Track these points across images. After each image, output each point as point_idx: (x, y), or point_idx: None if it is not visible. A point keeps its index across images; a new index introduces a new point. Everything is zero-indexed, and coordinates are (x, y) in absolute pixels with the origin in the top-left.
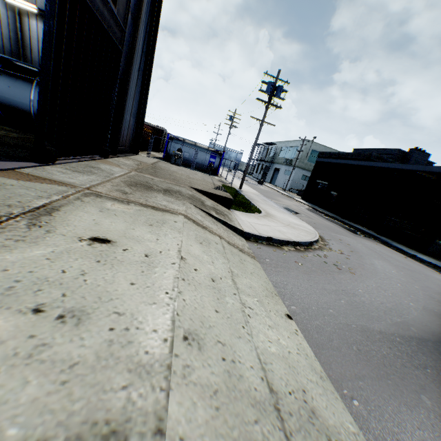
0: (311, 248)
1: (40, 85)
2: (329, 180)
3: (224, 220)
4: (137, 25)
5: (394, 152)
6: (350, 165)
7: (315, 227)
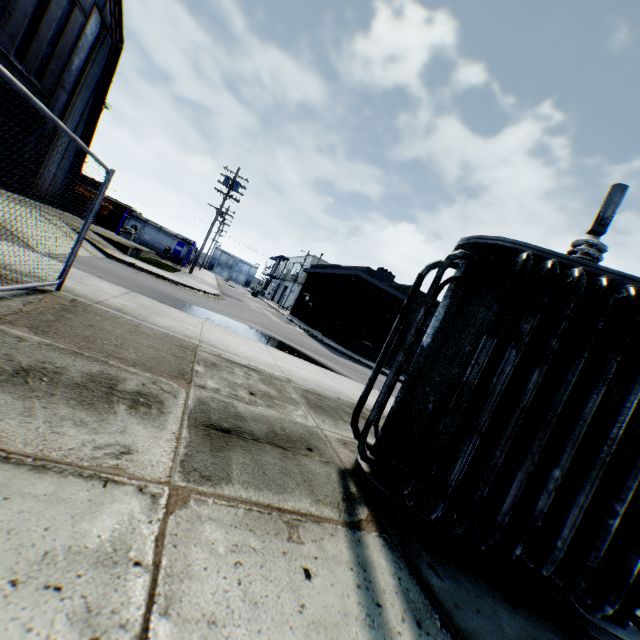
0: (180, 286)
1: None
2: (311, 291)
3: (92, 241)
4: (71, 98)
5: (365, 269)
6: (325, 276)
7: (233, 302)
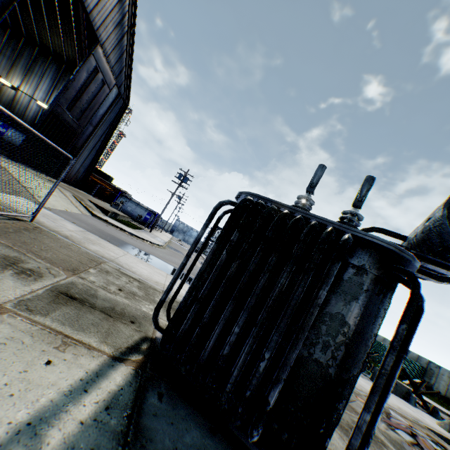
0: (134, 237)
1: (27, 136)
2: None
3: (85, 205)
4: (95, 129)
5: None
6: None
7: (171, 251)
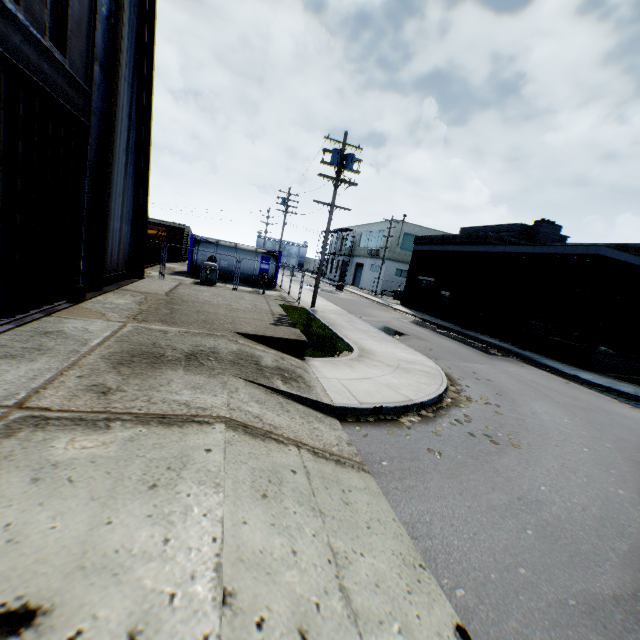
0: (443, 406)
1: None
2: (436, 275)
3: (299, 394)
4: (114, 81)
5: (516, 228)
6: (461, 251)
7: (435, 357)
